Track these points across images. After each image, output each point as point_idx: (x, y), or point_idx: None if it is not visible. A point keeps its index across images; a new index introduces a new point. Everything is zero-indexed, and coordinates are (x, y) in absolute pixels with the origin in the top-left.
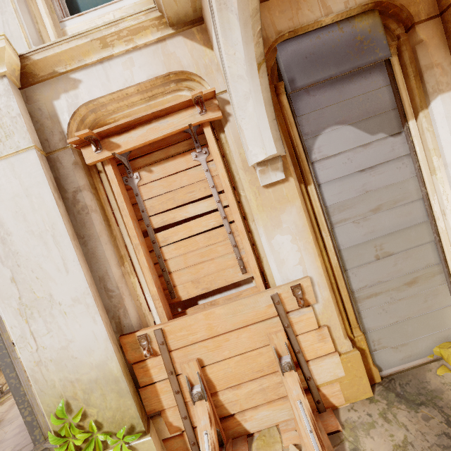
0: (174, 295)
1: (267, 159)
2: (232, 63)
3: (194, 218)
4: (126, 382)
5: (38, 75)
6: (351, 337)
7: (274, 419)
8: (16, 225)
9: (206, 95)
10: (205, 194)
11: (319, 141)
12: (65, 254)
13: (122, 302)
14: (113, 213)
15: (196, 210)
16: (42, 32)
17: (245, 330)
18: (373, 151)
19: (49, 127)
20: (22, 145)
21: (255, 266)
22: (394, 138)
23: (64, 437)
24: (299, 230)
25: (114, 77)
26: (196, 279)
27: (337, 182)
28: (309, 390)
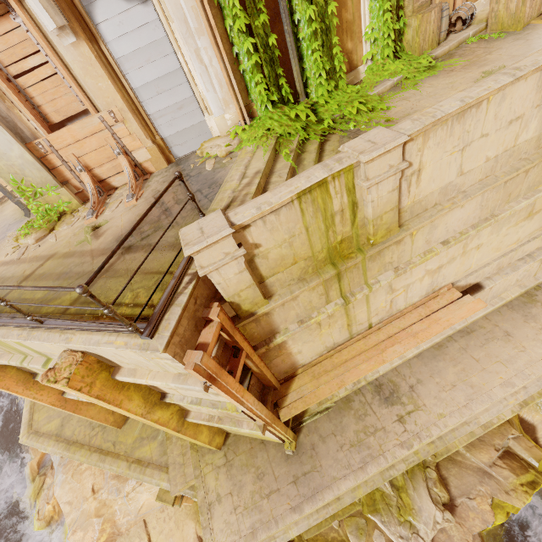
0: (48, 121)
1: (58, 28)
2: None
3: (38, 67)
4: (39, 164)
5: None
6: (154, 140)
7: (125, 180)
8: None
9: None
10: (35, 50)
11: (96, 7)
12: None
13: (16, 125)
14: None
15: (35, 62)
16: None
17: (93, 137)
18: (134, 16)
19: None
20: None
21: (84, 100)
22: (145, 5)
23: (23, 192)
24: (101, 76)
25: None
26: (57, 110)
27: (119, 41)
28: (137, 166)
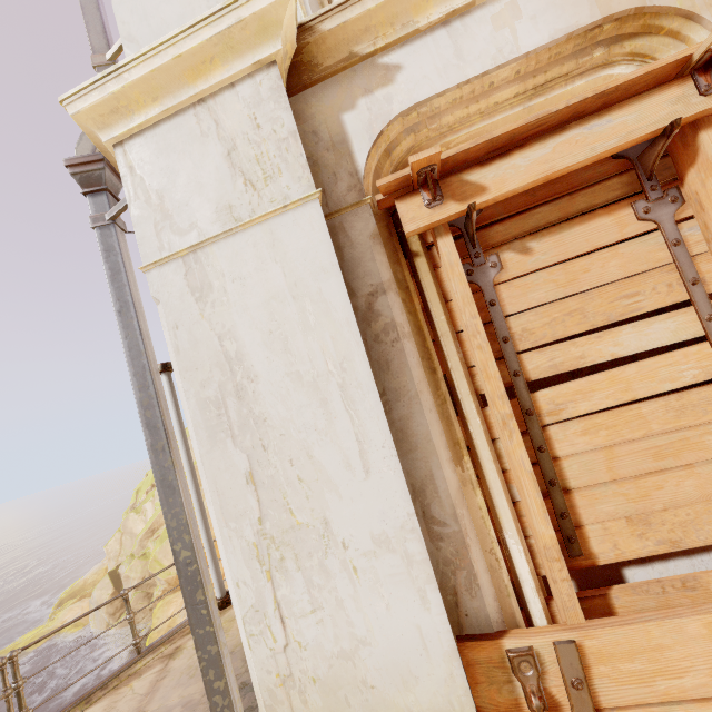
0: (578, 549)
1: None
2: None
3: (616, 360)
4: None
5: (320, 65)
6: None
7: None
8: (267, 359)
9: None
10: (669, 301)
11: None
12: (365, 430)
13: (463, 554)
14: (434, 343)
15: (644, 339)
16: None
17: None
18: None
19: (329, 166)
20: (293, 193)
21: None
22: None
23: None
24: None
25: (472, 49)
26: (641, 514)
27: None
28: None
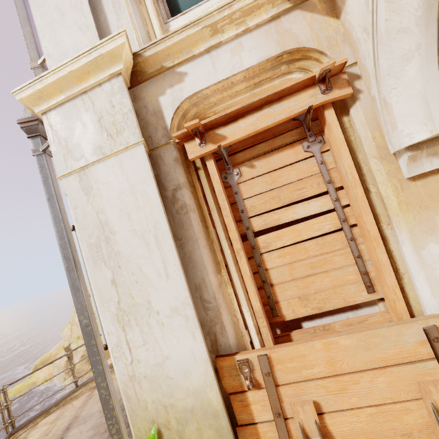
0: (276, 313)
1: (423, 141)
2: (393, 13)
3: (299, 220)
4: (227, 419)
5: (147, 72)
6: None
7: None
8: (120, 223)
9: (332, 69)
10: (318, 191)
11: None
12: (166, 257)
13: (219, 316)
14: (209, 213)
15: (307, 210)
16: (150, 33)
17: (383, 372)
18: None
19: (153, 124)
20: (131, 141)
21: (395, 284)
22: None
23: None
24: None
25: (221, 65)
26: (305, 295)
27: None
28: None
